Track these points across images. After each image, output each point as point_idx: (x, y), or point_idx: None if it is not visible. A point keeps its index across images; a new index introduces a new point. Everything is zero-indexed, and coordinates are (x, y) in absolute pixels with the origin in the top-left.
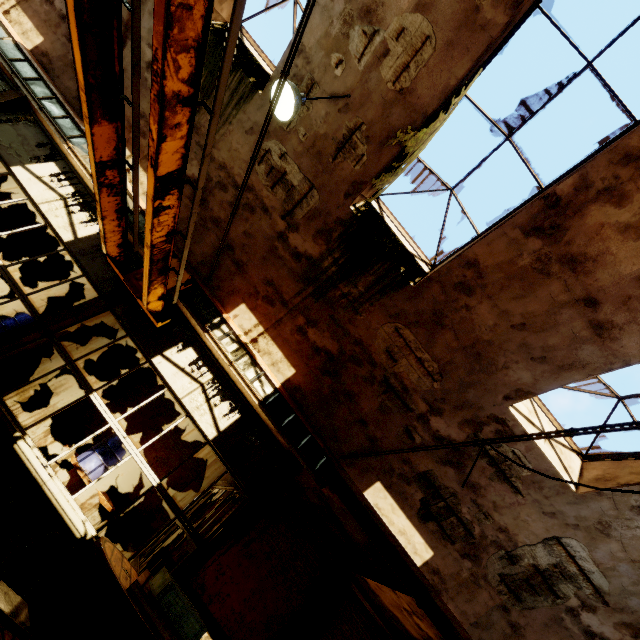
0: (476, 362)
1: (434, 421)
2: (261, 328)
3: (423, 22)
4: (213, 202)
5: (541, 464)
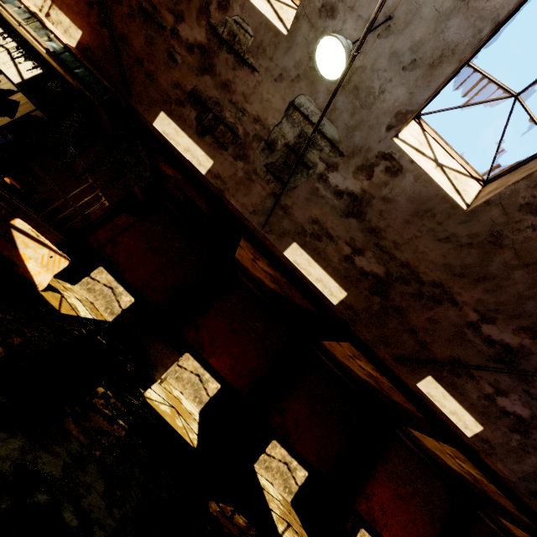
0: None
1: (182, 30)
2: (49, 1)
3: None
4: None
5: (255, 19)
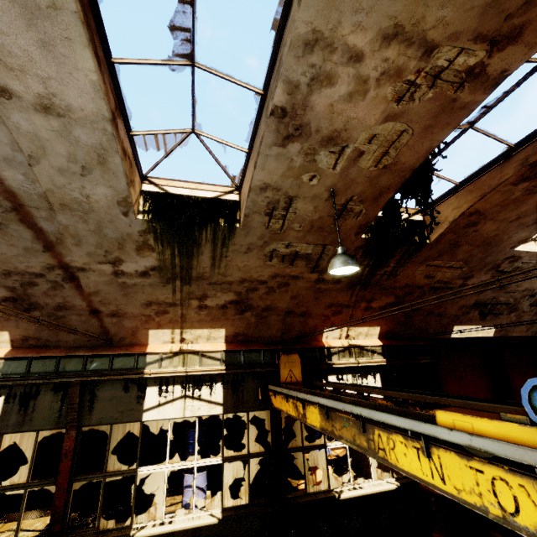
0: (488, 246)
1: (469, 282)
2: (345, 328)
3: (396, 125)
4: (255, 302)
5: None
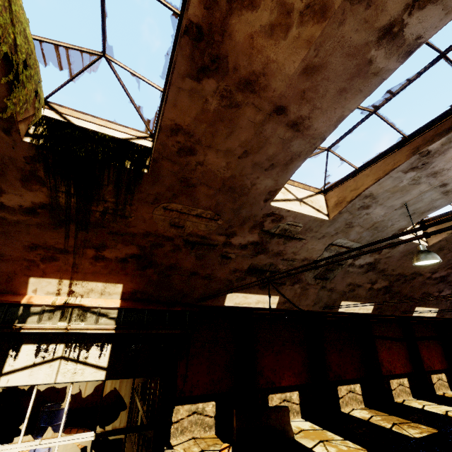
0: (233, 193)
1: (234, 241)
2: (66, 281)
3: None
4: None
5: (305, 220)
